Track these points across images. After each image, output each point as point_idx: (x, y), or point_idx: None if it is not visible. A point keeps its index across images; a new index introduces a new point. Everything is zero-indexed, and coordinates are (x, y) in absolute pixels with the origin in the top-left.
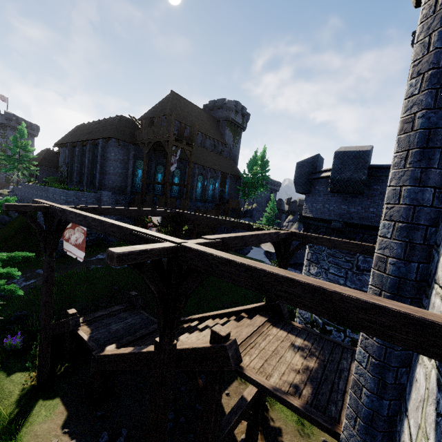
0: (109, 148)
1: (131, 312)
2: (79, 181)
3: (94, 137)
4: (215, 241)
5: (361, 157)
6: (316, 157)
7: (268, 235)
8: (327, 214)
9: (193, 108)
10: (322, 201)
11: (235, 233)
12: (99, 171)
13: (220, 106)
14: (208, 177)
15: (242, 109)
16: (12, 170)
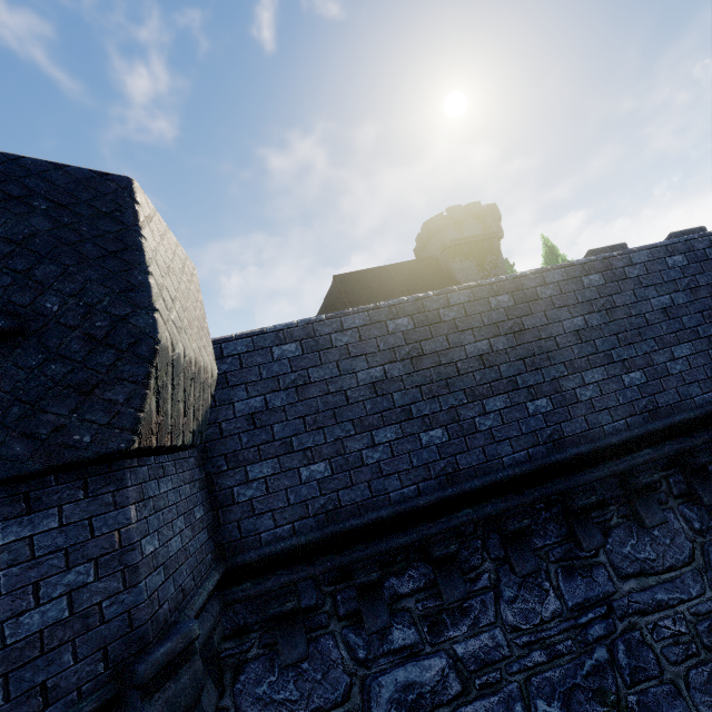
0: None
1: None
2: None
3: None
4: None
5: None
6: None
7: None
8: None
9: (376, 275)
10: None
11: None
12: None
13: (427, 235)
14: None
15: (469, 210)
16: None
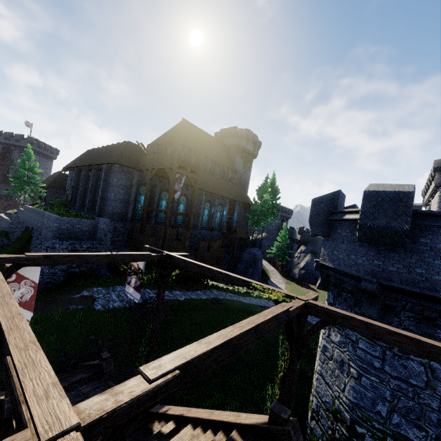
0: (112, 174)
1: (97, 383)
2: (81, 206)
3: (99, 162)
4: (165, 381)
5: (402, 200)
6: (337, 193)
7: (273, 320)
8: (353, 268)
9: (203, 136)
10: (347, 249)
11: (217, 333)
12: (100, 197)
13: (231, 133)
14: (215, 204)
15: (254, 137)
16: (19, 192)
